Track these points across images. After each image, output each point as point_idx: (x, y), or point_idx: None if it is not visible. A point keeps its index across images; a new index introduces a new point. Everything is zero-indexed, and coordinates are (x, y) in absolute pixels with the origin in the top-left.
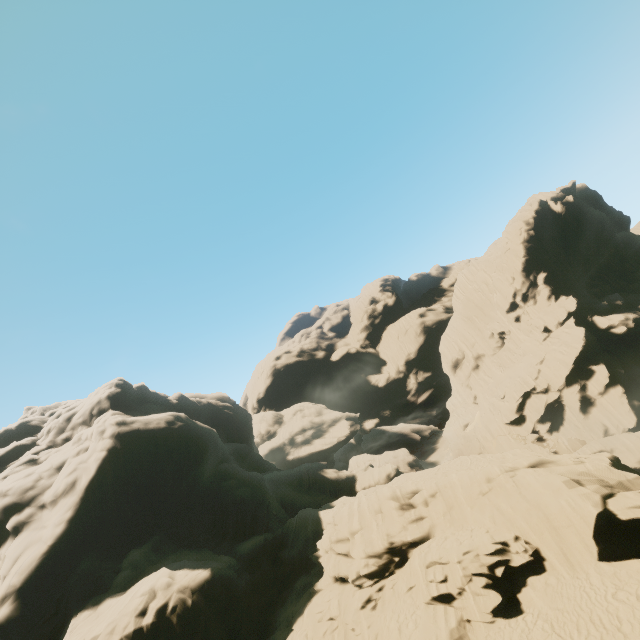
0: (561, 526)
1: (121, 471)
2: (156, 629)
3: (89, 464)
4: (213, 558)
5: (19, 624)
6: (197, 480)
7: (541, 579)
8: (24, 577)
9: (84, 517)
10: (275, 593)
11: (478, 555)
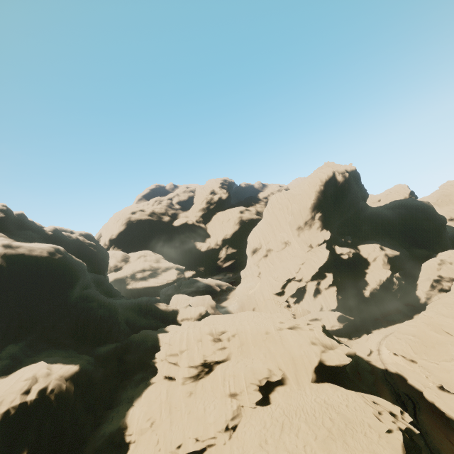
0: (298, 363)
1: (5, 285)
2: (38, 403)
3: None
4: (77, 356)
5: None
6: (68, 299)
7: (283, 388)
8: None
9: None
10: (119, 381)
11: (255, 373)
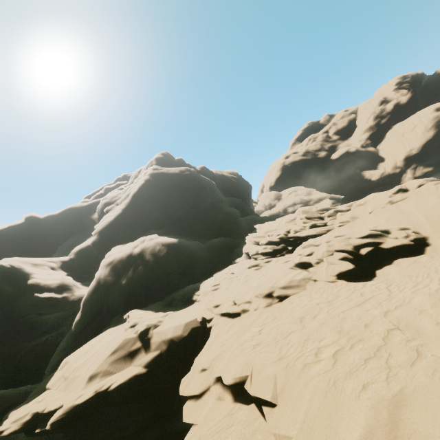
0: None
1: (151, 192)
2: (138, 254)
3: (136, 186)
4: (189, 241)
5: (98, 245)
6: (194, 205)
7: (411, 259)
8: (102, 228)
9: (131, 210)
10: (222, 266)
11: (349, 238)
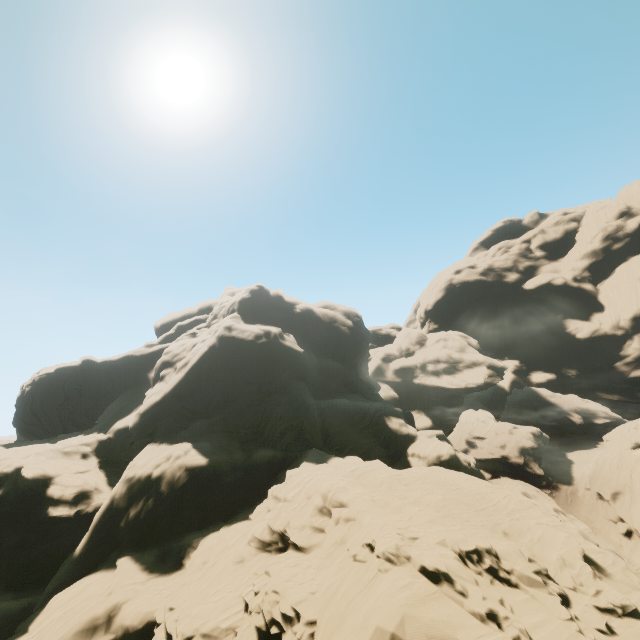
0: None
1: (213, 364)
2: (157, 478)
3: (198, 353)
4: (232, 450)
5: (136, 432)
6: (261, 388)
7: None
8: (145, 409)
9: (184, 387)
10: (255, 496)
11: (278, 602)
